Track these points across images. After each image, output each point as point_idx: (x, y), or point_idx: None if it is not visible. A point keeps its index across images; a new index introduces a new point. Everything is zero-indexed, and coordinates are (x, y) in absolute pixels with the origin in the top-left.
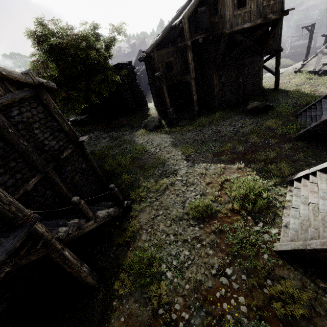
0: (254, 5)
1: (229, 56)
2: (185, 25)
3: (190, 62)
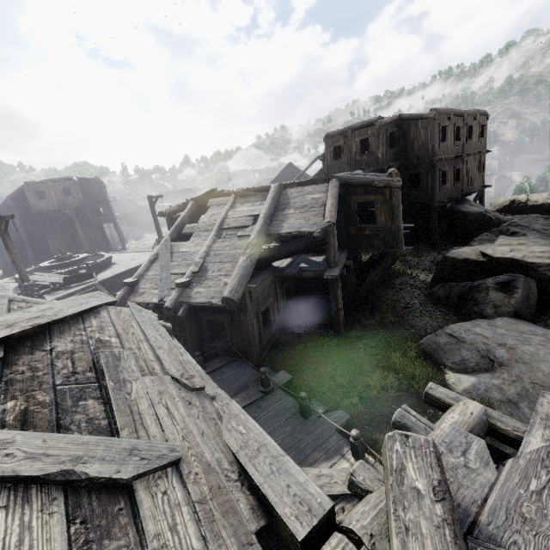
0: (55, 199)
1: (54, 226)
2: (9, 203)
3: (19, 227)
